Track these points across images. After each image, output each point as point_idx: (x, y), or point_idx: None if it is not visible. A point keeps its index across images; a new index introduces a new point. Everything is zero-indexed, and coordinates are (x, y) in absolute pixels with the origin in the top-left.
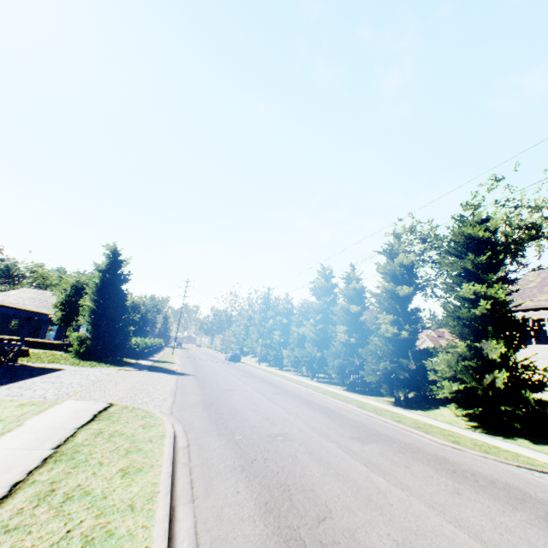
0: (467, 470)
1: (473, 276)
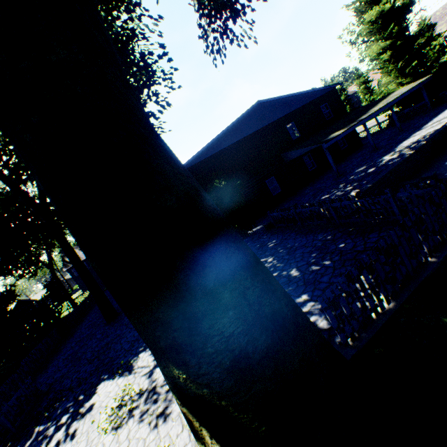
0: None
1: None
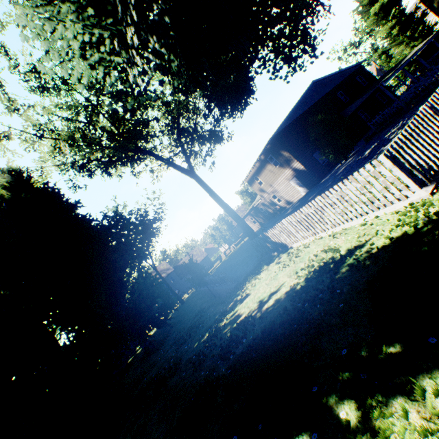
0: None
1: None
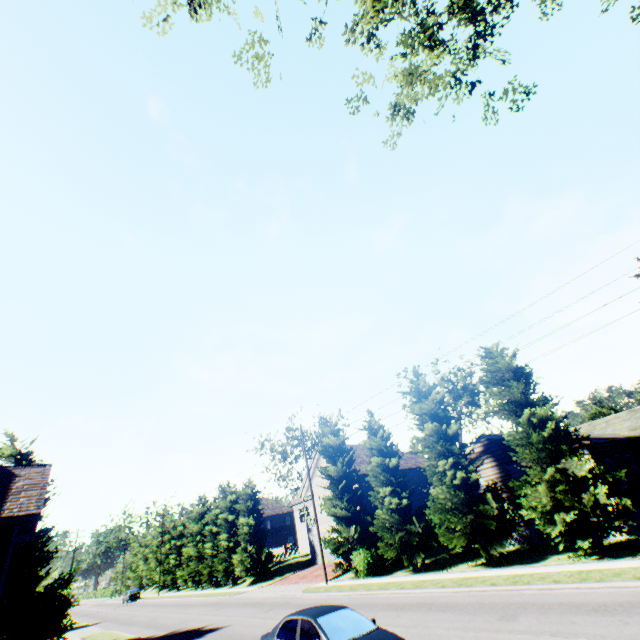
0: (212, 602)
1: (247, 511)
